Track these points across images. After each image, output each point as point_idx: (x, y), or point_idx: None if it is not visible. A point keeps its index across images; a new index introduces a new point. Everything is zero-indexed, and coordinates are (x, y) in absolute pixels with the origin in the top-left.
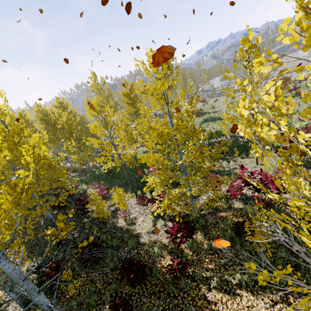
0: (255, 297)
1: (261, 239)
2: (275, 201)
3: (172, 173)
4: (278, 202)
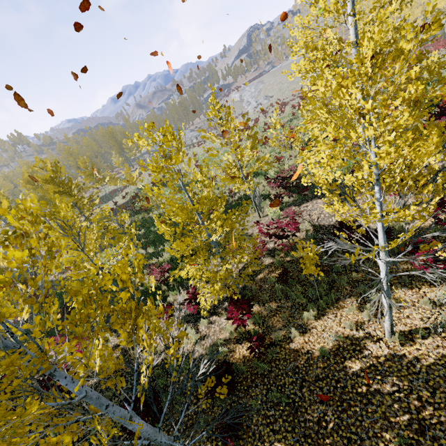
0: (323, 320)
1: (311, 269)
2: (293, 243)
3: (206, 254)
4: (295, 242)
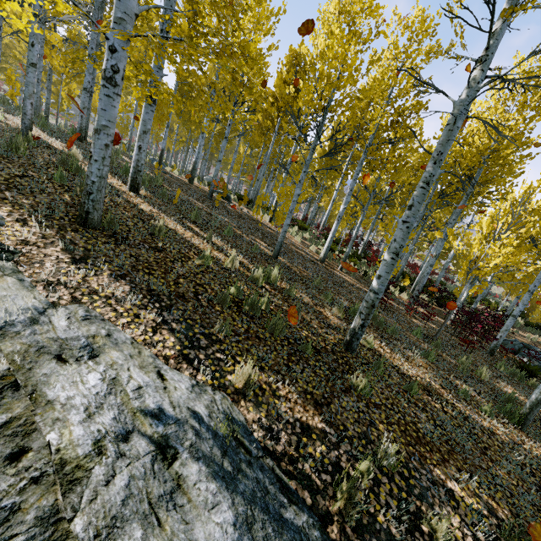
0: None
1: None
2: None
3: None
4: None
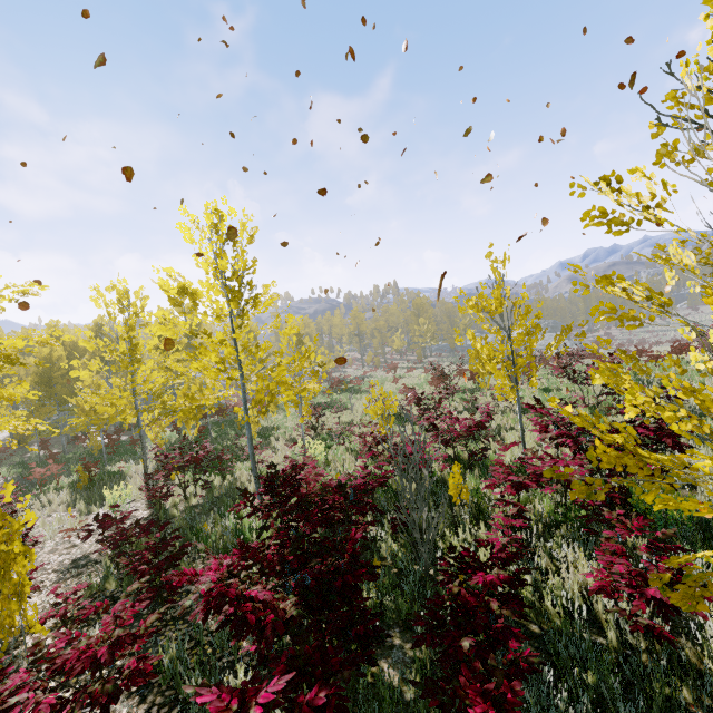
0: None
1: None
2: None
3: None
4: None
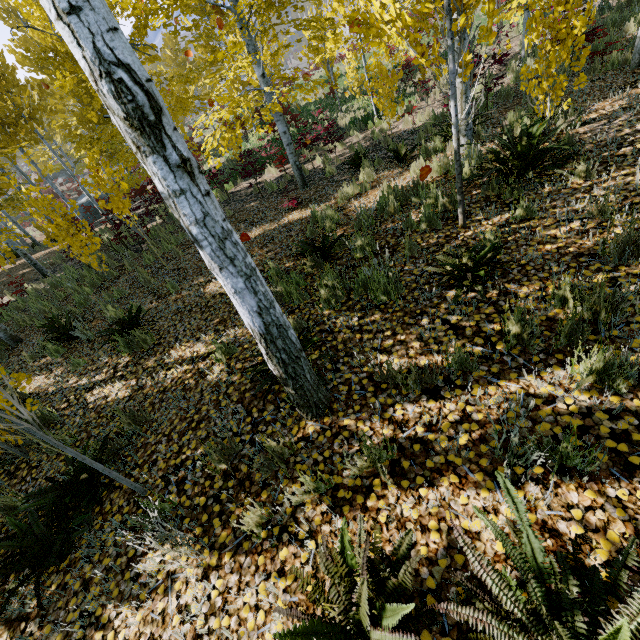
0: None
1: None
2: None
3: None
4: None
